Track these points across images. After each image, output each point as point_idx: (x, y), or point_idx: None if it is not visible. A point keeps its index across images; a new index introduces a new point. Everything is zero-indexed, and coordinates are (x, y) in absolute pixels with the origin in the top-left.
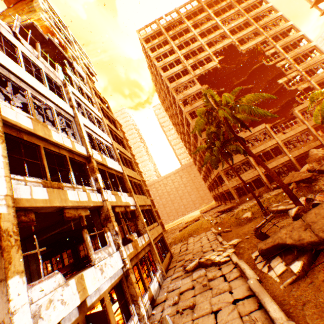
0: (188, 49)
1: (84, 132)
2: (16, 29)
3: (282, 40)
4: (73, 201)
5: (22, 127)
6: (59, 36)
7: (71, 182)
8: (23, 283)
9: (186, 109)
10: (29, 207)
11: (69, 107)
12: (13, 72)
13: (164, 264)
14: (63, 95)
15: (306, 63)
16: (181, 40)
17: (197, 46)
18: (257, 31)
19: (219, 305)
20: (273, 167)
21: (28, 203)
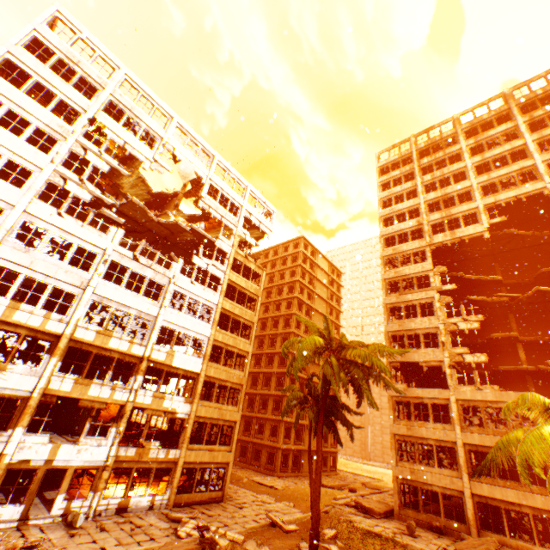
0: (441, 192)
1: (155, 333)
2: (138, 252)
3: None
4: (91, 395)
5: (85, 341)
6: (217, 212)
7: (105, 379)
8: (22, 431)
9: (388, 298)
10: (55, 394)
11: (155, 308)
12: (107, 297)
13: (188, 496)
14: (161, 294)
15: None
16: (437, 175)
17: (460, 189)
18: None
19: (102, 541)
20: (505, 500)
21: (54, 392)
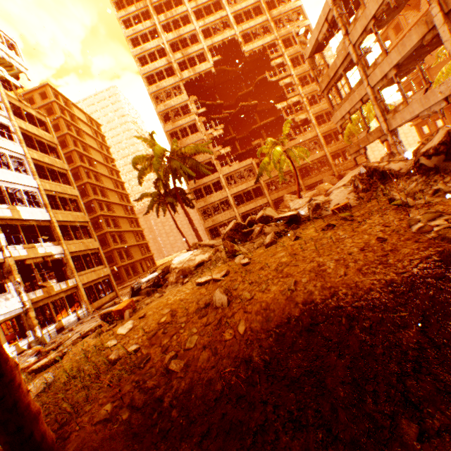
0: (177, 34)
1: None
2: None
3: (294, 47)
4: None
5: None
6: None
7: None
8: None
9: (167, 127)
10: None
11: None
12: None
13: (98, 303)
14: None
15: (311, 86)
16: (169, 17)
17: (189, 31)
18: (268, 24)
19: (84, 328)
20: (251, 209)
21: None
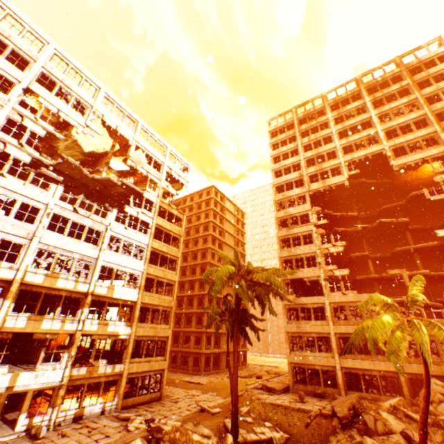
0: (315, 152)
1: (97, 272)
2: (77, 205)
3: None
4: (44, 329)
5: (34, 284)
6: (144, 169)
7: (56, 314)
8: None
9: (280, 232)
10: (10, 331)
11: (96, 251)
12: (52, 245)
13: (133, 400)
14: (100, 239)
15: None
16: (312, 139)
17: (328, 149)
18: (435, 136)
19: None
20: (362, 368)
21: (10, 329)
